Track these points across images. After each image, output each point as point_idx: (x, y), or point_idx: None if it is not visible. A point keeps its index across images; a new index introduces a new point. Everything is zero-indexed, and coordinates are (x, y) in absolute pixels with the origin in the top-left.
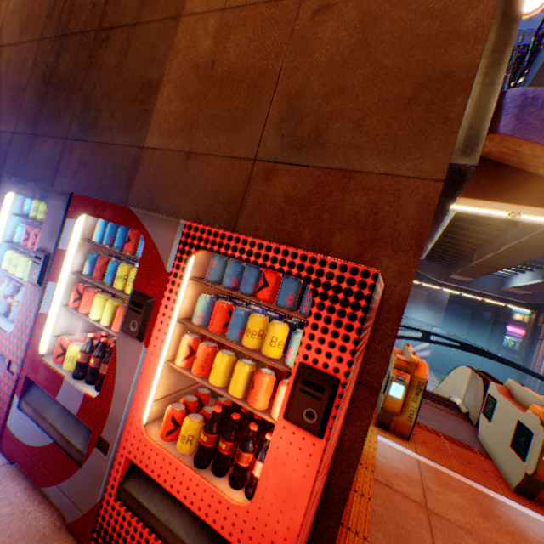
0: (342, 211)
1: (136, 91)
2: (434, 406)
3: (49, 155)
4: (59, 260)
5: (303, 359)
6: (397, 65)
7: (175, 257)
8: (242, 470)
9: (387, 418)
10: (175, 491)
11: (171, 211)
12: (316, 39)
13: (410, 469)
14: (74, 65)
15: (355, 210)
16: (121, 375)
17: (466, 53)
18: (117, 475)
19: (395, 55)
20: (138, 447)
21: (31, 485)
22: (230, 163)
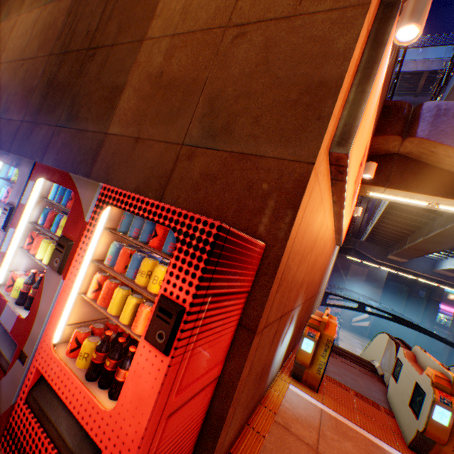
0: (240, 185)
1: (108, 92)
2: (352, 366)
3: (43, 137)
4: (19, 212)
5: (164, 292)
6: (288, 76)
7: (93, 211)
8: (119, 384)
9: (299, 370)
10: (65, 397)
11: (120, 181)
12: (233, 57)
13: (311, 416)
14: (69, 73)
15: (250, 184)
16: (44, 301)
17: (337, 68)
18: (29, 383)
19: (287, 69)
20: (46, 360)
21: None
22: (165, 146)
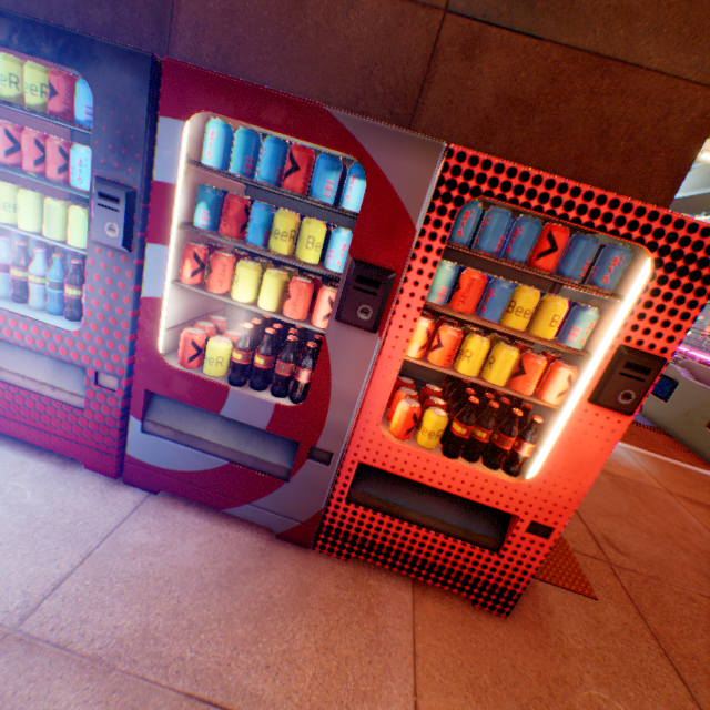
0: (583, 129)
1: None
2: None
3: None
4: (161, 204)
5: (623, 343)
6: None
7: (430, 209)
8: (504, 454)
9: None
10: (434, 484)
11: None
12: None
13: None
14: None
15: (602, 129)
16: (340, 377)
17: None
18: (347, 482)
19: None
20: (377, 452)
21: (201, 511)
22: (395, 11)
